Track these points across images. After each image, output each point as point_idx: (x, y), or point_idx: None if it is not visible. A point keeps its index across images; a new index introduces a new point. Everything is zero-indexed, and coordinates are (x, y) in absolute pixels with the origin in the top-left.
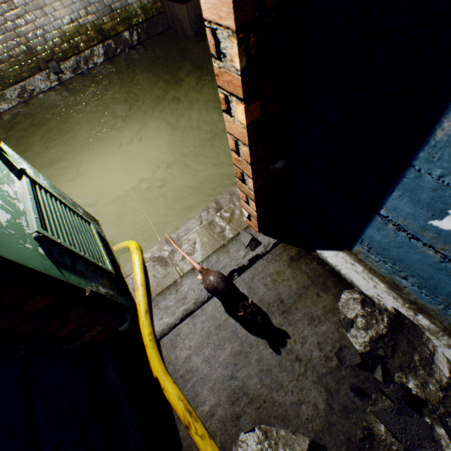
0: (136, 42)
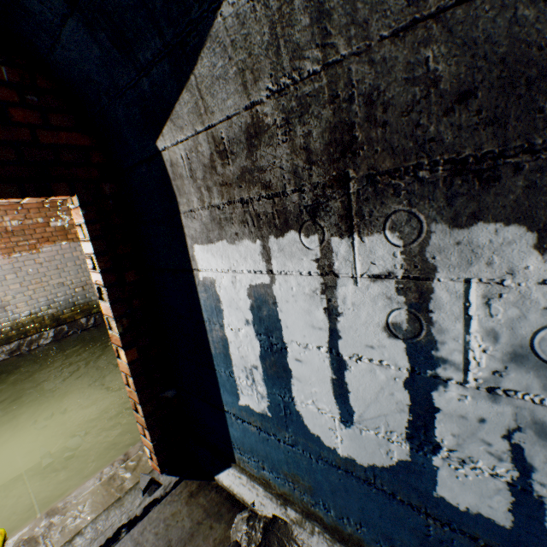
0: (92, 325)
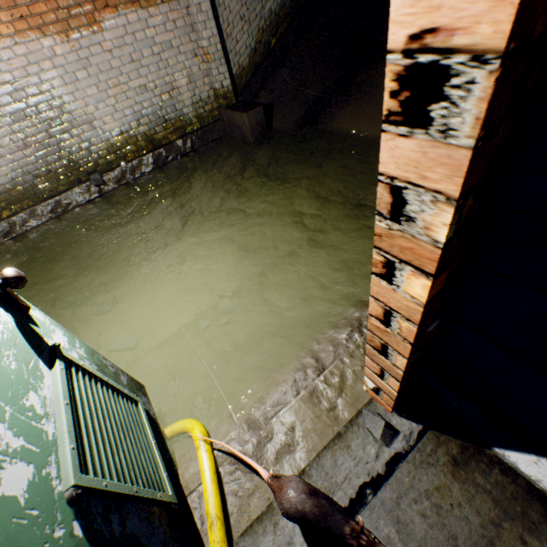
0: (189, 149)
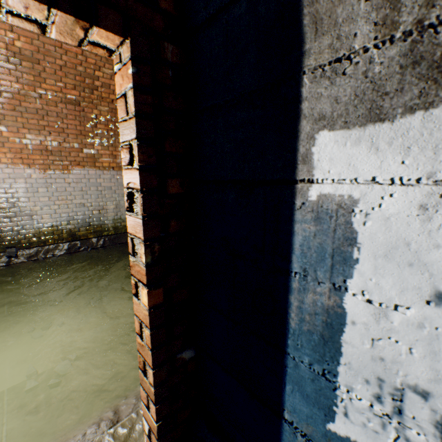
0: (100, 245)
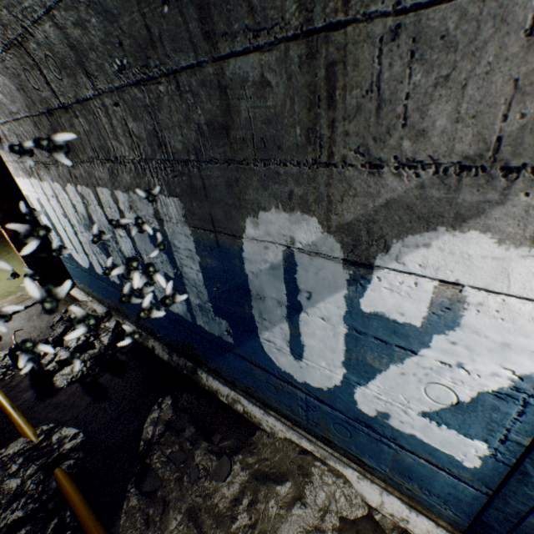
0: None
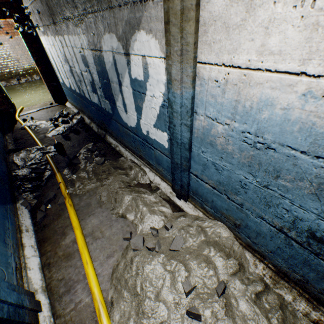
0: None
